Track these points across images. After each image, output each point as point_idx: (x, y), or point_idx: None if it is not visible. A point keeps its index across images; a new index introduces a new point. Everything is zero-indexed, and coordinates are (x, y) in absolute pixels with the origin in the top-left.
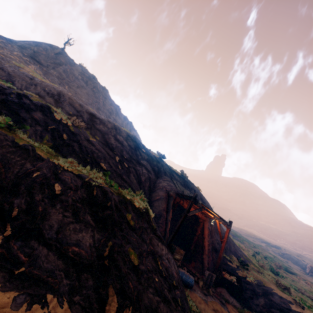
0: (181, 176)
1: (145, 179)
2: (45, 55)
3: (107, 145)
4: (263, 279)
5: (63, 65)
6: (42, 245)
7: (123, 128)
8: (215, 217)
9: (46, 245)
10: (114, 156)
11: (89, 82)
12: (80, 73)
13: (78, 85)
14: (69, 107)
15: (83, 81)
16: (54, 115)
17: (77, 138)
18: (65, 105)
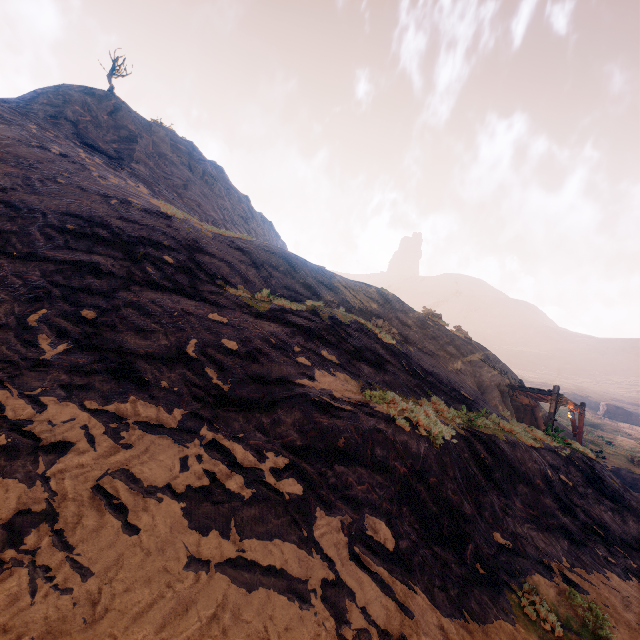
0: (469, 341)
1: (470, 379)
2: (91, 122)
3: (407, 341)
4: (625, 465)
5: (138, 140)
6: (637, 552)
7: (382, 289)
8: (574, 407)
9: (638, 551)
10: (440, 364)
11: (191, 163)
12: (171, 148)
13: (182, 182)
14: (323, 290)
15: (186, 167)
16: (378, 337)
17: (417, 363)
18: (316, 288)
